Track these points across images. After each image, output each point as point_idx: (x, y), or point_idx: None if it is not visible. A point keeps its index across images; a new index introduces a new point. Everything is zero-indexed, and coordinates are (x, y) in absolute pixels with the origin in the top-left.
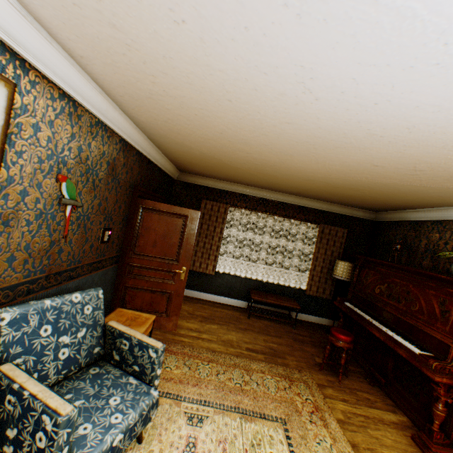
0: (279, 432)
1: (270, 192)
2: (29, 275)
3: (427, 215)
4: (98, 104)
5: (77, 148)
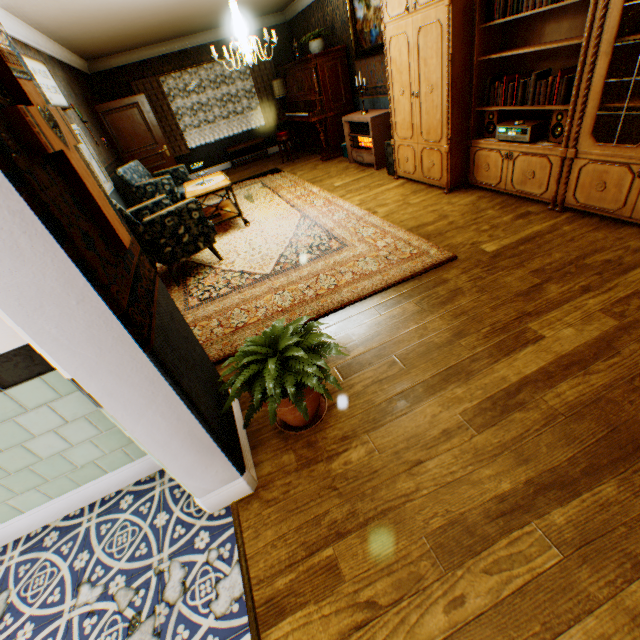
0: (259, 185)
1: (184, 40)
2: (105, 165)
3: (304, 3)
4: (43, 44)
5: (61, 84)
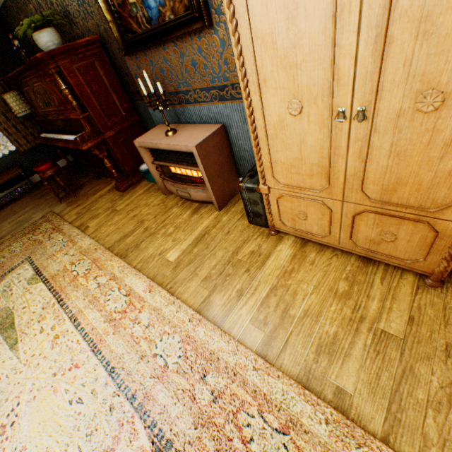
0: (26, 266)
1: None
2: None
3: None
4: None
5: None
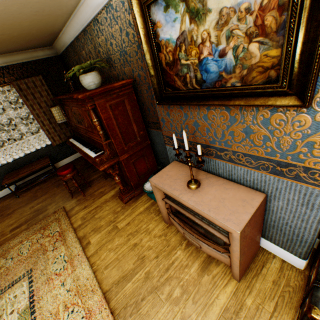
0: (25, 284)
1: None
2: None
3: (70, 35)
4: None
5: None
